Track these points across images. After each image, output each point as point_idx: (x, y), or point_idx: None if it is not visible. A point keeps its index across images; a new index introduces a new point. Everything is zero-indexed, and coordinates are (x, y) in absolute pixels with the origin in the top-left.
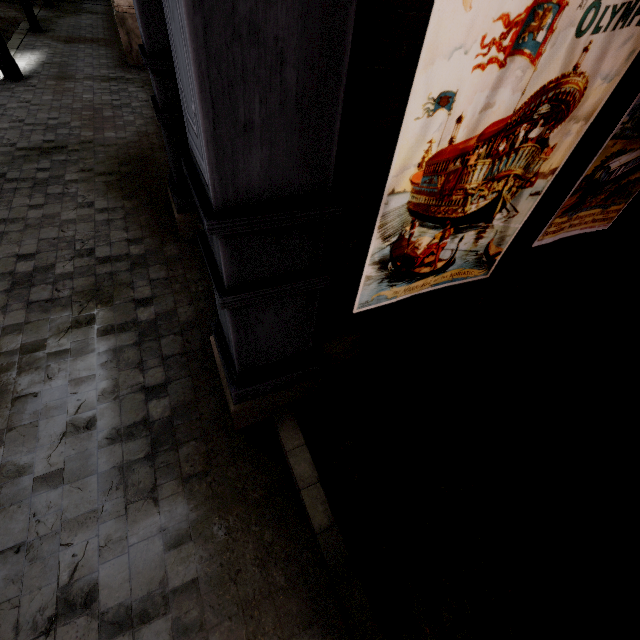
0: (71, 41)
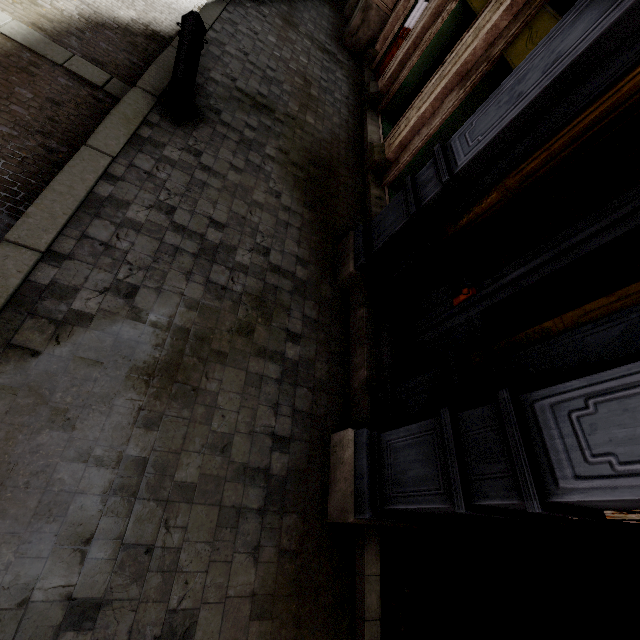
0: None
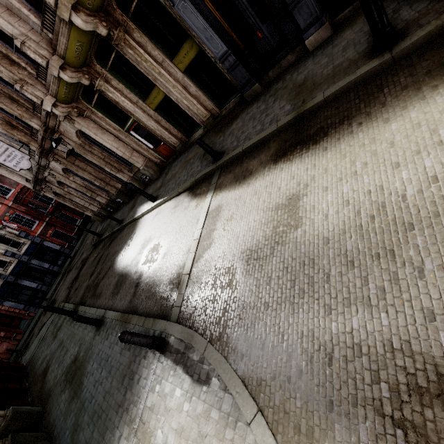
0: (133, 207)
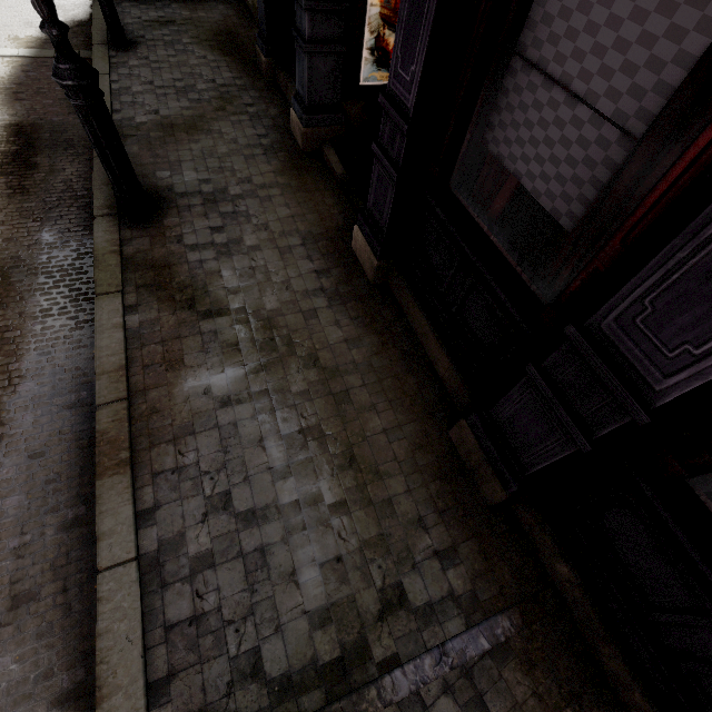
0: None
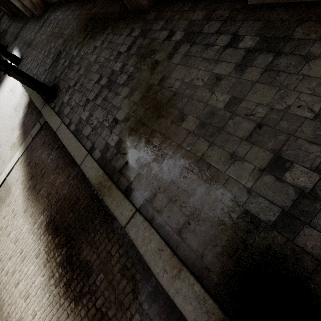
0: (16, 37)
